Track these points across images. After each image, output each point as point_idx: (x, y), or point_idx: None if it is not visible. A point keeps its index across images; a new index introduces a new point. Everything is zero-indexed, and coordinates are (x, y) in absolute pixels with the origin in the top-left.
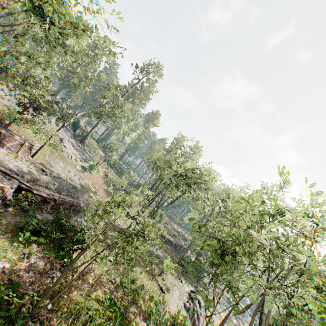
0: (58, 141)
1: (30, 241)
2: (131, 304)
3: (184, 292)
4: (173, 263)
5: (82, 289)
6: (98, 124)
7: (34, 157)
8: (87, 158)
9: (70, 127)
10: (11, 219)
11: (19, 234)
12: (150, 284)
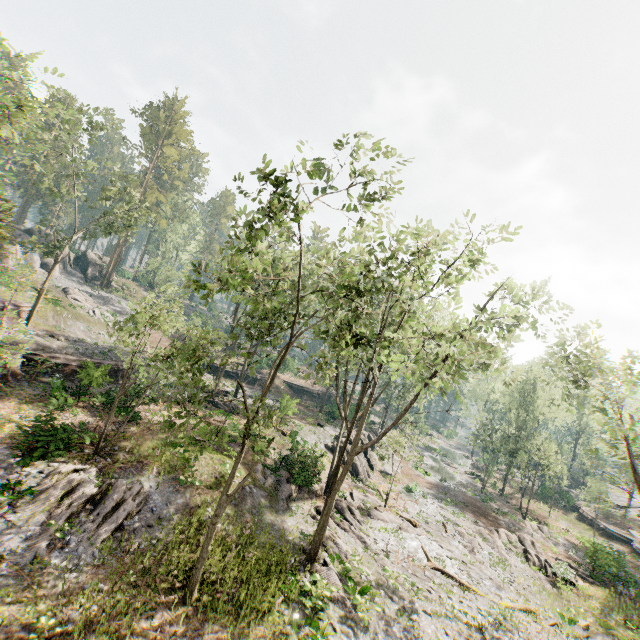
0: (61, 294)
1: (69, 404)
2: (232, 446)
3: (327, 436)
4: (312, 414)
5: (155, 435)
6: (120, 247)
7: (30, 324)
8: (124, 309)
9: (72, 267)
10: (34, 390)
11: (51, 398)
12: (262, 430)
